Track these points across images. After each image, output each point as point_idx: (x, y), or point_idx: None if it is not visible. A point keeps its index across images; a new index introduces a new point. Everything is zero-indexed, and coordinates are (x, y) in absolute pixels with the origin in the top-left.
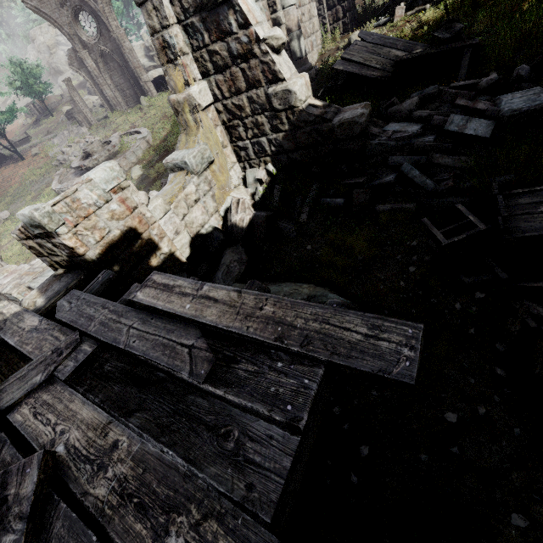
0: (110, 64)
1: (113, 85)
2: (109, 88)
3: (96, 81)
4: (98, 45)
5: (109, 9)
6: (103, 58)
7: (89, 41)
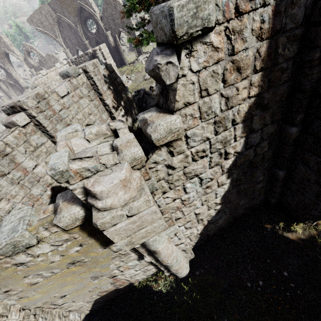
0: (14, 87)
1: (16, 95)
2: (14, 96)
3: (7, 94)
4: (7, 80)
5: (11, 68)
6: (10, 85)
7: (2, 79)
